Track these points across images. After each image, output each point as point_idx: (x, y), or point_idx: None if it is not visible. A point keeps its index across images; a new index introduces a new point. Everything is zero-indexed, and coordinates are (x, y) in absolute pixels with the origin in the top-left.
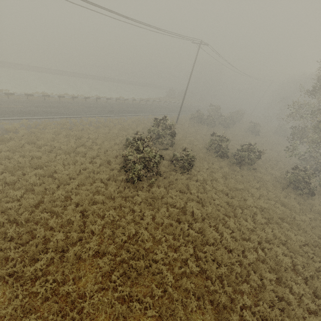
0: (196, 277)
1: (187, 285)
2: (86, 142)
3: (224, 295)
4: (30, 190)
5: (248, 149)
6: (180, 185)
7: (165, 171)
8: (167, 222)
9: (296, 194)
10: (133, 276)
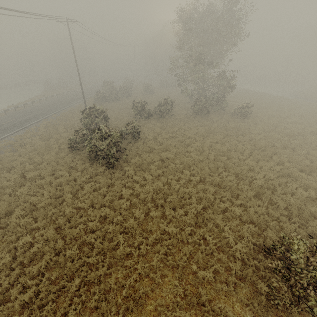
0: (199, 183)
1: (201, 187)
2: (25, 168)
3: (218, 177)
4: (29, 232)
5: (162, 103)
6: (145, 148)
7: (123, 148)
8: (160, 173)
9: (201, 117)
10: (176, 203)
